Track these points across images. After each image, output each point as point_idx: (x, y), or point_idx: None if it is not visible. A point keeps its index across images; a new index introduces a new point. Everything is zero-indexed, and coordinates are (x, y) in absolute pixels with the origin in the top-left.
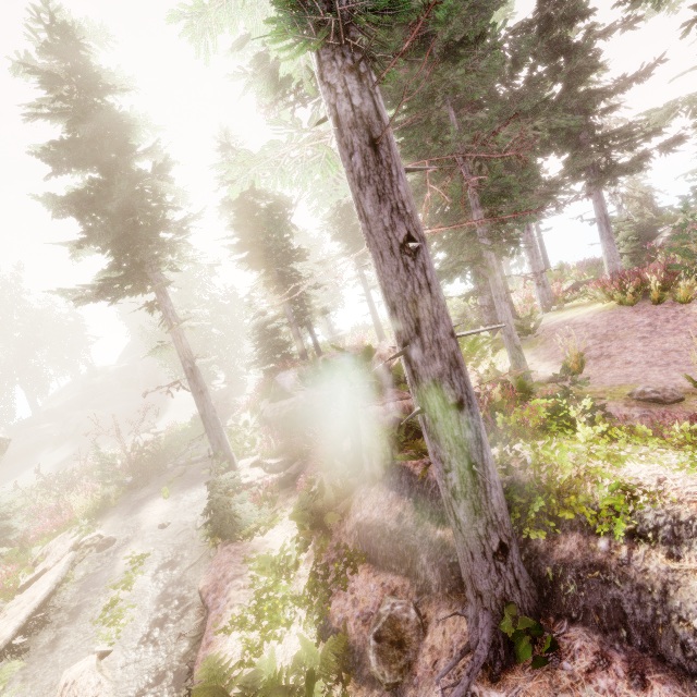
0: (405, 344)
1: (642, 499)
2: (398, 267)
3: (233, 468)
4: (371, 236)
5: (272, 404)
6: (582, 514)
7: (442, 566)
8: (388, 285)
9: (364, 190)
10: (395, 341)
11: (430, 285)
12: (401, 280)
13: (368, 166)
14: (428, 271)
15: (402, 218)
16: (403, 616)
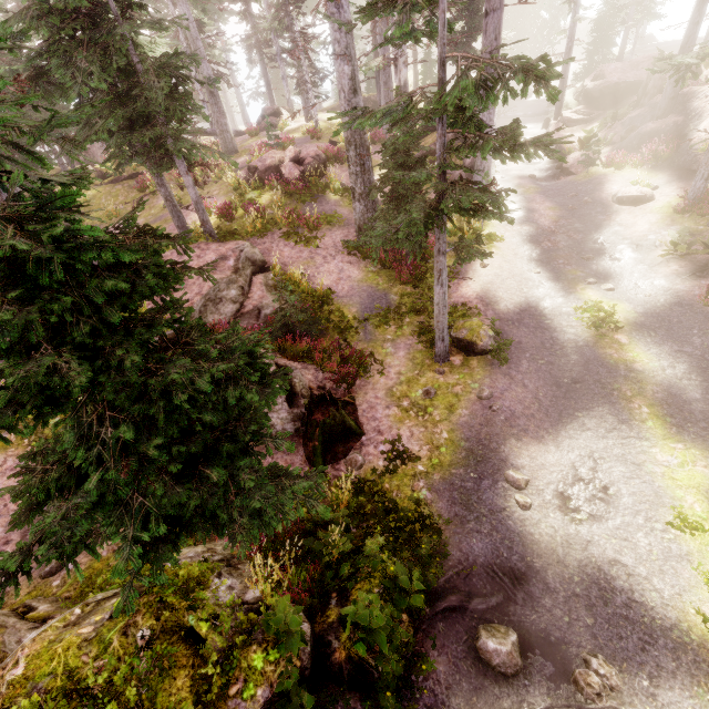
0: (682, 47)
1: (705, 91)
2: (691, 28)
3: (560, 113)
4: (691, 19)
5: (593, 82)
6: (693, 95)
7: (653, 116)
8: (687, 32)
9: (696, 8)
10: (681, 46)
11: (695, 34)
12: (690, 31)
13: (700, 3)
14: (697, 30)
15: (699, 17)
16: (636, 126)
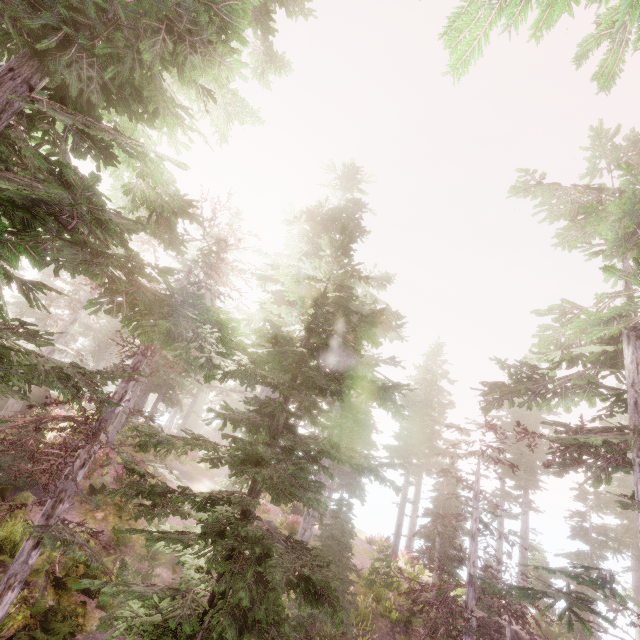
0: None
1: None
2: None
3: None
4: None
5: None
6: None
7: None
8: None
9: None
10: None
11: None
12: None
13: None
14: None
15: None
16: None
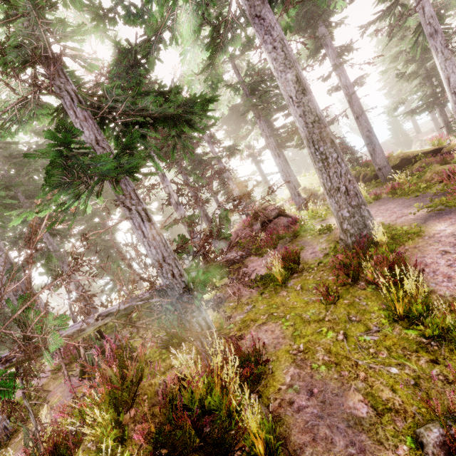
0: None
1: None
2: None
3: None
4: None
5: None
6: None
7: None
8: None
9: None
10: None
11: None
12: None
13: None
14: None
15: None
16: None
